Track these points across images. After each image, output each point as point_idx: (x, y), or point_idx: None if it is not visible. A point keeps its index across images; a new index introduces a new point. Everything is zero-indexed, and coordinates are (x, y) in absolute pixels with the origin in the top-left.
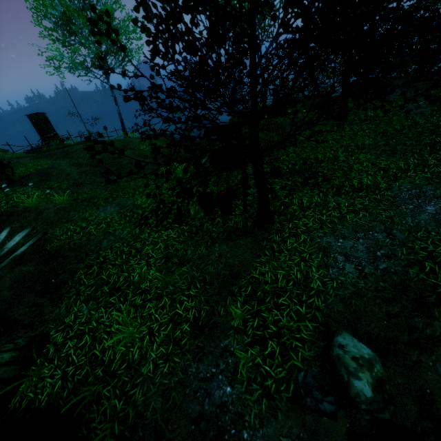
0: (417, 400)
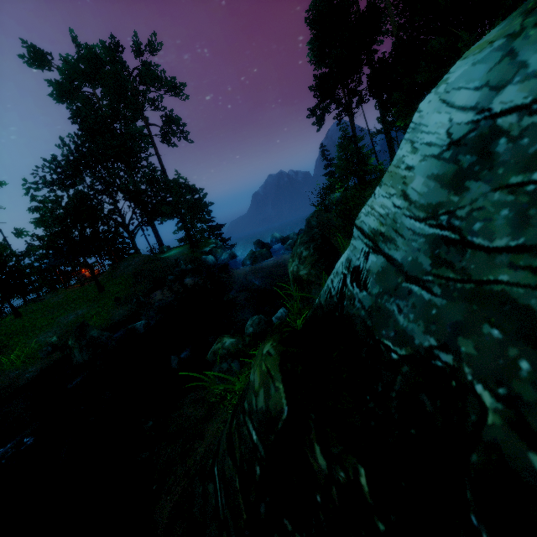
0: None
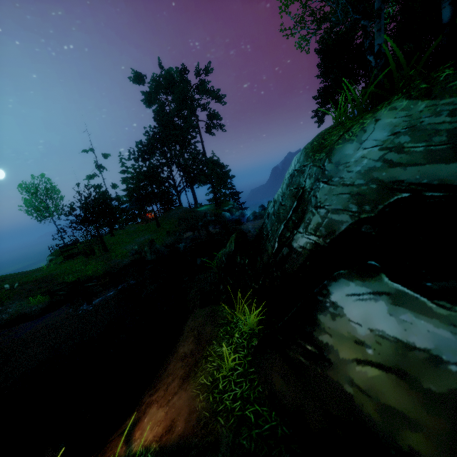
0: None
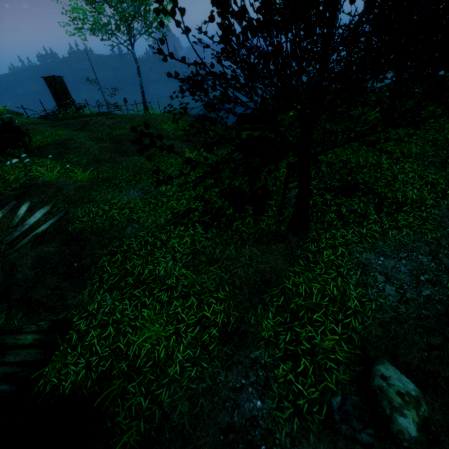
0: None
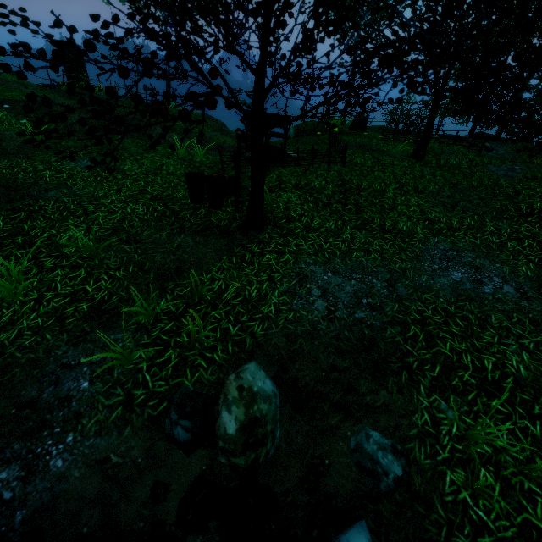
0: (307, 467)
